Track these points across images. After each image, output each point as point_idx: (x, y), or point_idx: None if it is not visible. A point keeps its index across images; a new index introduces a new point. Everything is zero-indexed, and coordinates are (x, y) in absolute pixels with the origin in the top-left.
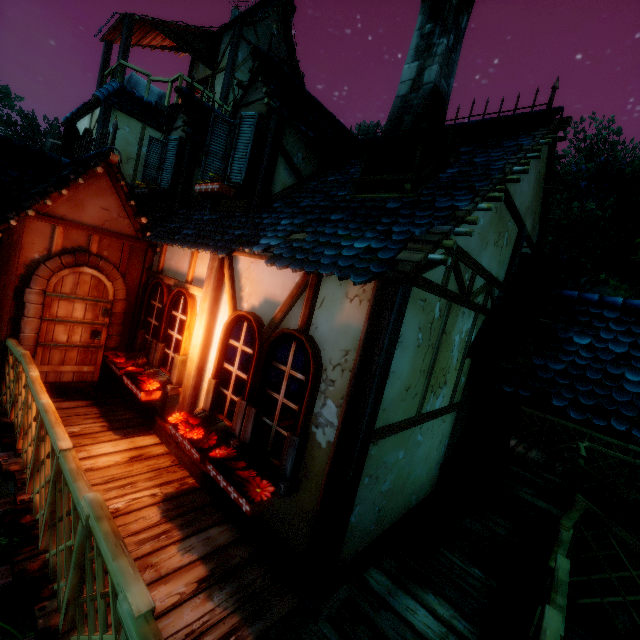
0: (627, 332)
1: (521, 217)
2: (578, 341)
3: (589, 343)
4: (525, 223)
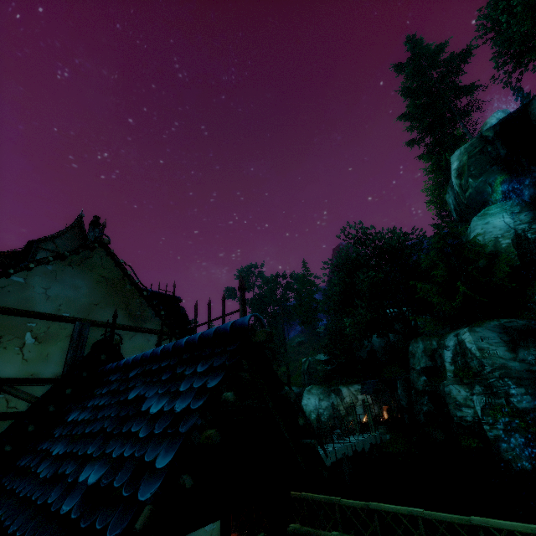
0: (105, 392)
1: (59, 315)
2: (69, 419)
3: (73, 418)
4: (98, 316)
